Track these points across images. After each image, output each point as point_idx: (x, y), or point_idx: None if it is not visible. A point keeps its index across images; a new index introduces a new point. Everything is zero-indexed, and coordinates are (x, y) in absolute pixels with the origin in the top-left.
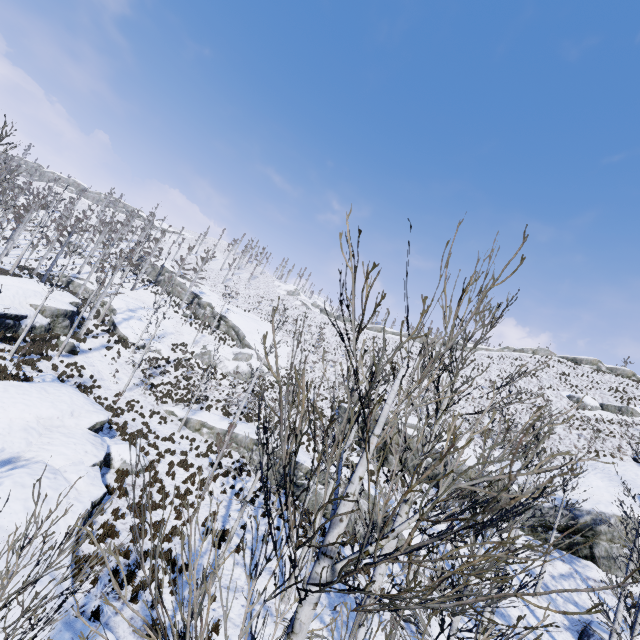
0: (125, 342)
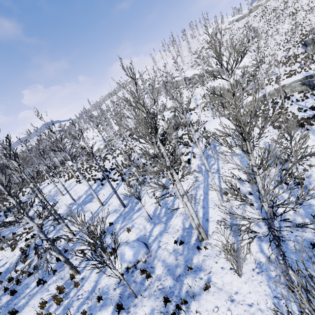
0: (191, 109)
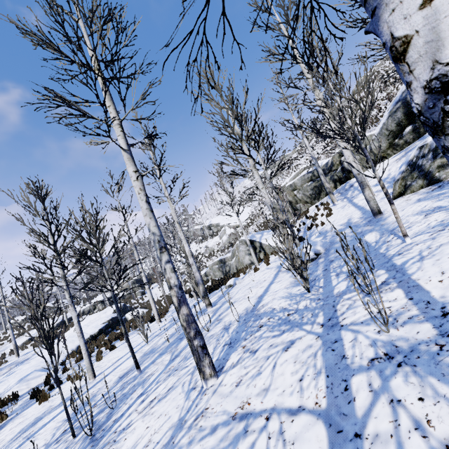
0: None
